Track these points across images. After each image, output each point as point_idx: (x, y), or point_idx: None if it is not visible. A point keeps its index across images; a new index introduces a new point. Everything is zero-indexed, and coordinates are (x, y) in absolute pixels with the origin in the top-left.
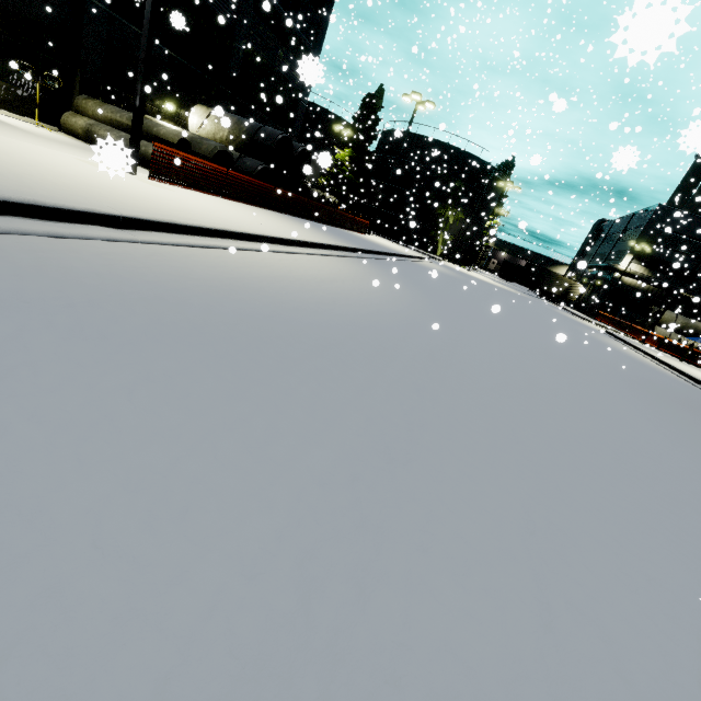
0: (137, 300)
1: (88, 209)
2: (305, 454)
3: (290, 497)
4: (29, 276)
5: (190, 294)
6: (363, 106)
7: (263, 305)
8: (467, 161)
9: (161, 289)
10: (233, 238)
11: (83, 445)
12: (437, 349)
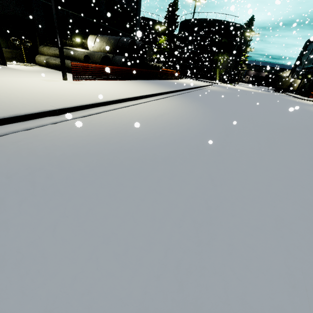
0: (63, 159)
1: (40, 111)
2: (148, 252)
3: (140, 292)
4: (12, 159)
5: (90, 146)
6: (168, 11)
7: (127, 142)
8: (227, 26)
9: (76, 148)
10: (112, 103)
11: (26, 278)
12: (221, 146)
